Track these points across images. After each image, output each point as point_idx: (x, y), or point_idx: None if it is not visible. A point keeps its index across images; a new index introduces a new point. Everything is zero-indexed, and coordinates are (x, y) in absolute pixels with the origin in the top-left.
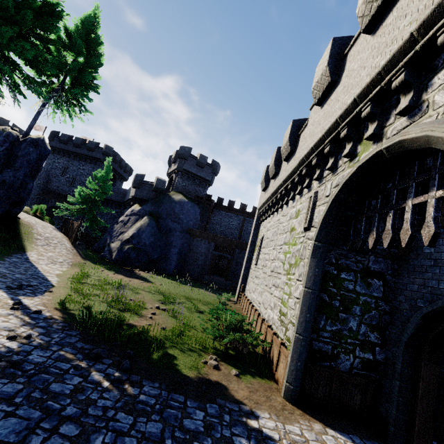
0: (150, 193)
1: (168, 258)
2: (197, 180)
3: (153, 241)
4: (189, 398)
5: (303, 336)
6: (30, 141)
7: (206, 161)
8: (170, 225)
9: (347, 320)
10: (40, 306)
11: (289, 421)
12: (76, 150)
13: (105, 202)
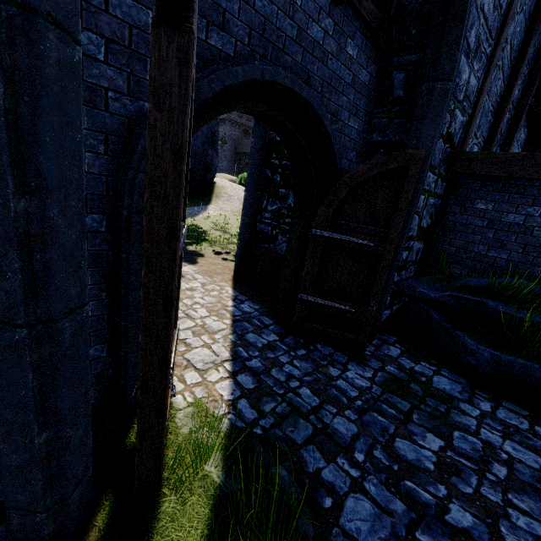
0: None
1: None
2: None
3: None
4: None
5: (242, 215)
6: None
7: None
8: None
9: (286, 196)
10: None
11: (205, 275)
12: None
13: None
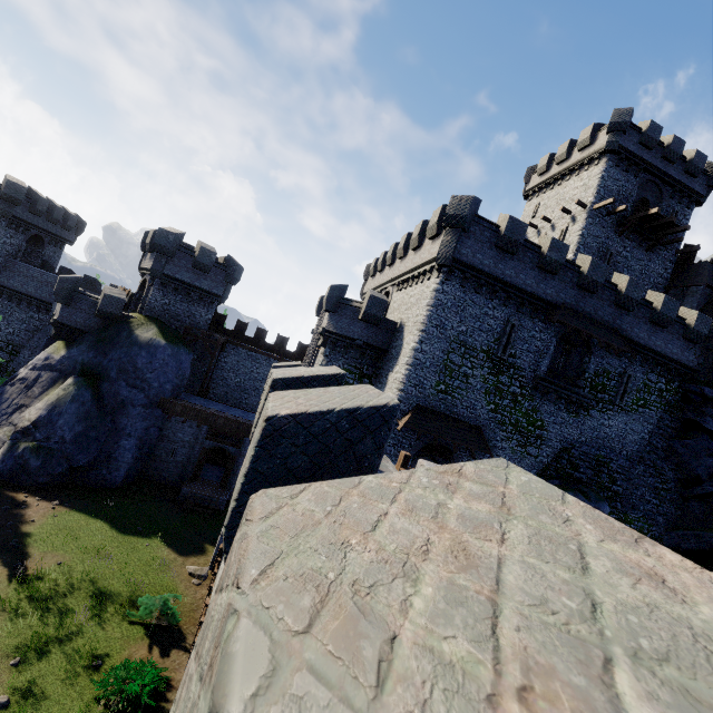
0: (92, 318)
1: (113, 459)
2: (194, 294)
3: (82, 432)
4: None
5: None
6: None
7: (213, 260)
8: (123, 393)
9: None
10: None
11: None
12: None
13: (14, 296)
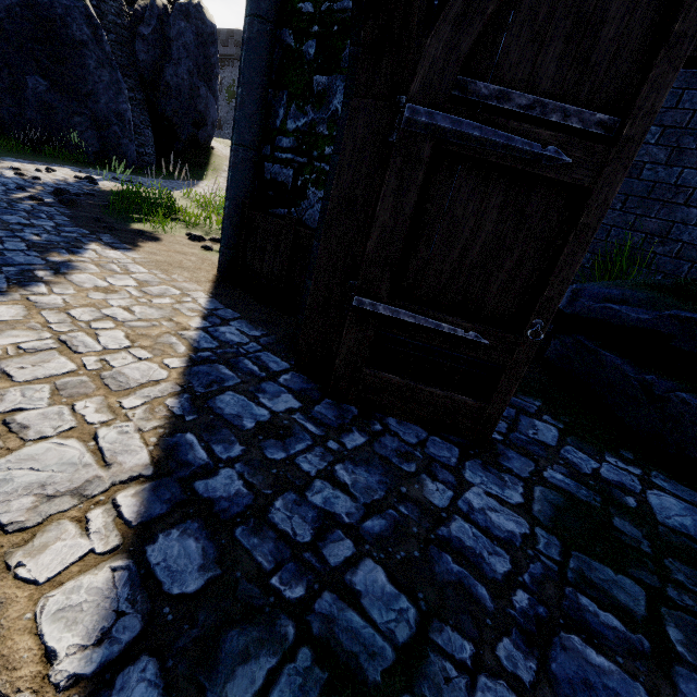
0: None
1: None
2: None
3: None
4: (73, 222)
5: (232, 143)
6: (178, 9)
7: None
8: None
9: (328, 92)
10: (111, 186)
11: (155, 268)
12: None
13: None
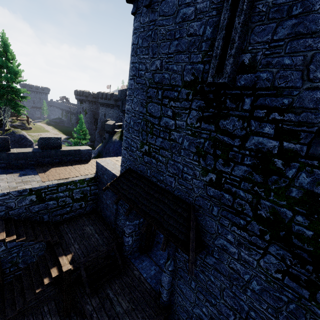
0: (107, 134)
1: None
2: None
3: None
4: None
5: None
6: None
7: None
8: None
9: None
10: None
11: None
12: (106, 102)
13: None
